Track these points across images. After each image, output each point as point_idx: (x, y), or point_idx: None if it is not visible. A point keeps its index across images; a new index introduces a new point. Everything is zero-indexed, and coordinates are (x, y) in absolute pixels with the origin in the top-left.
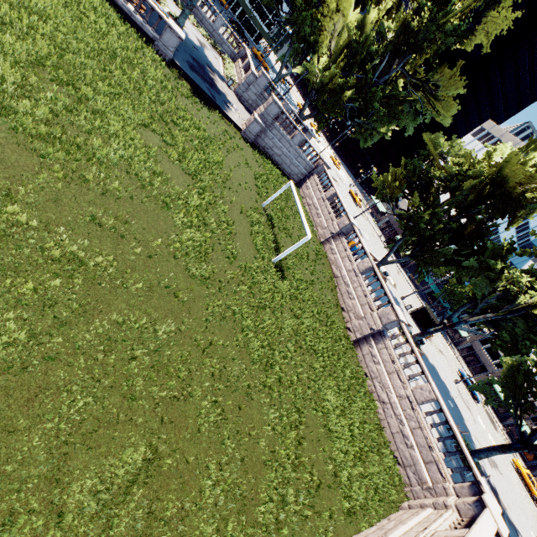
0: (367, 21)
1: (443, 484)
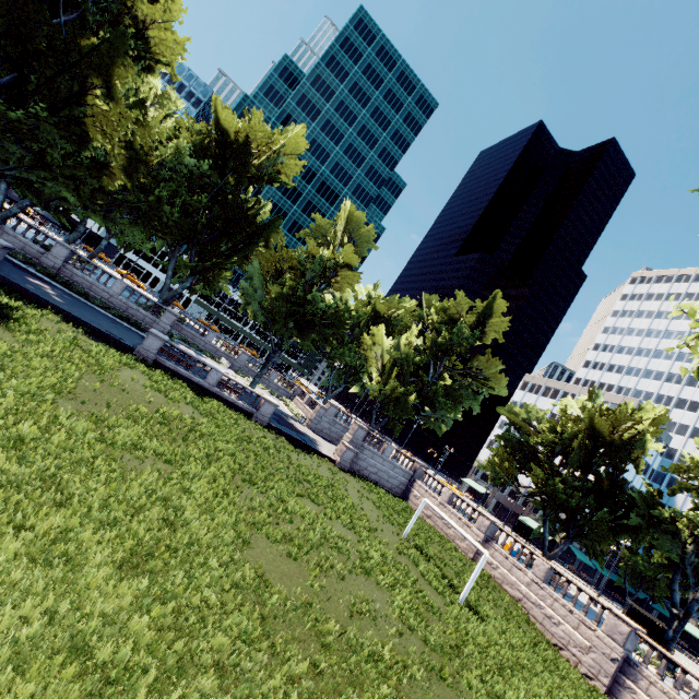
0: (401, 344)
1: None
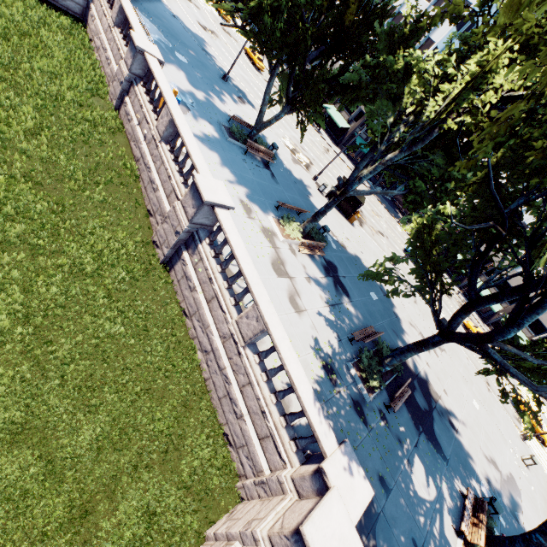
0: None
1: (278, 476)
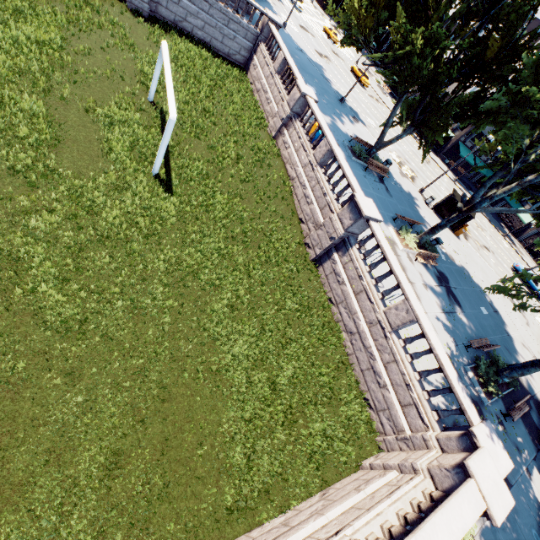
0: None
1: (422, 434)
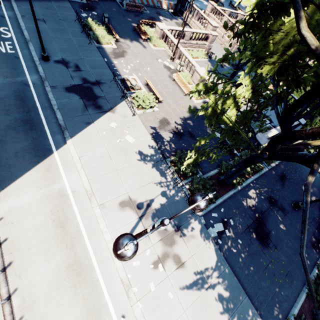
0: None
1: None
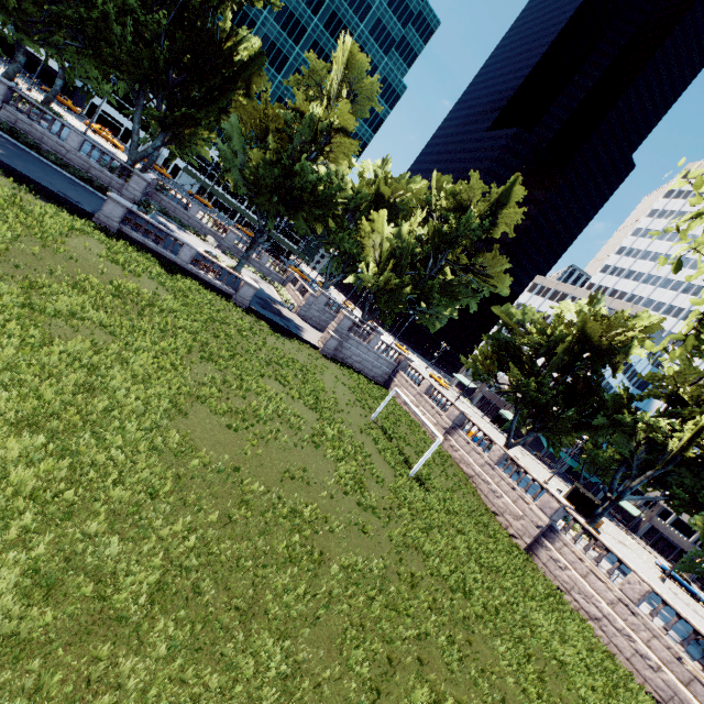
0: (403, 233)
1: None
